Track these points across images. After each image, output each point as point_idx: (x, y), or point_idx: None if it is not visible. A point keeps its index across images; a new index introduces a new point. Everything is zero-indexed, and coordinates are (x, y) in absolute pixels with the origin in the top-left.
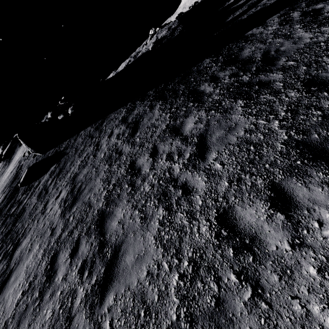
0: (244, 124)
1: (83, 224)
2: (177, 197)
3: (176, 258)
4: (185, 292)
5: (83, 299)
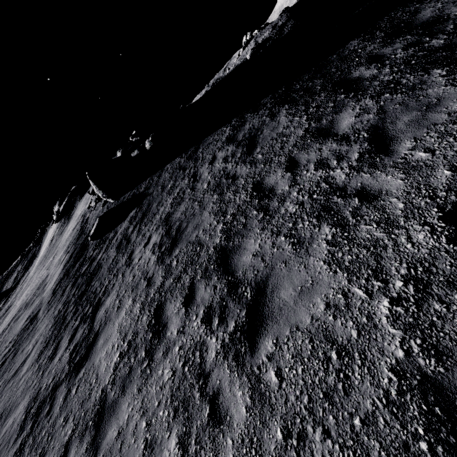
0: (456, 95)
1: (195, 267)
2: (351, 208)
3: (376, 280)
4: (411, 319)
5: (220, 350)
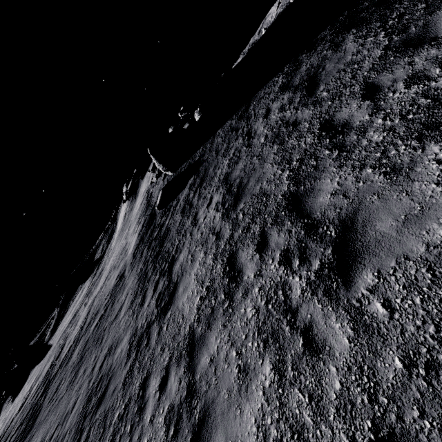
0: None
1: (263, 216)
2: None
3: None
4: None
5: (306, 288)
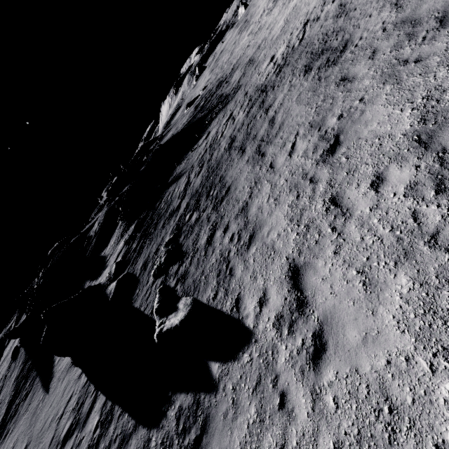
0: None
1: None
2: None
3: None
4: None
5: None
